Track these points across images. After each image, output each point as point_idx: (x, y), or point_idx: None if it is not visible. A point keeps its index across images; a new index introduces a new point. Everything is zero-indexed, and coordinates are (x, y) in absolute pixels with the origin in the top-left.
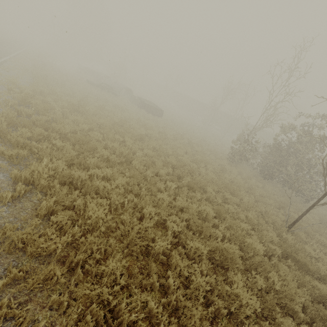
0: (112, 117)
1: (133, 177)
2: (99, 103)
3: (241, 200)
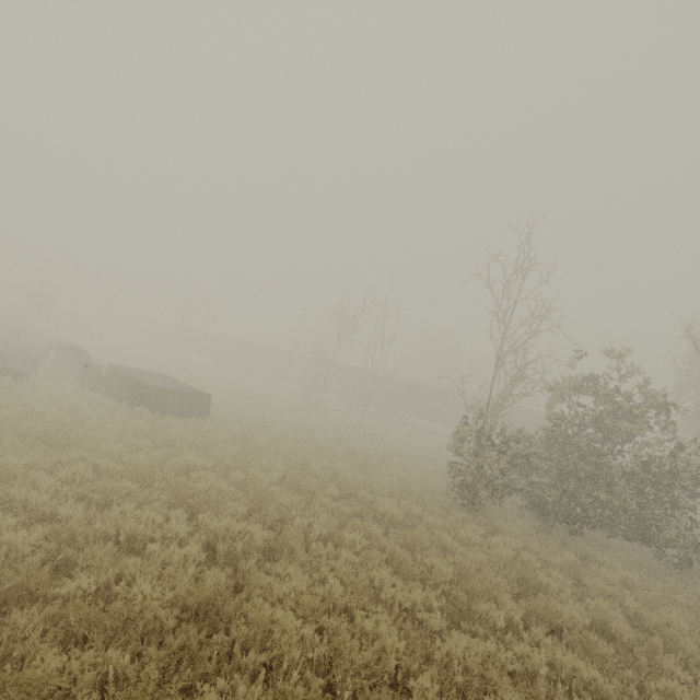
0: None
1: None
2: None
3: None
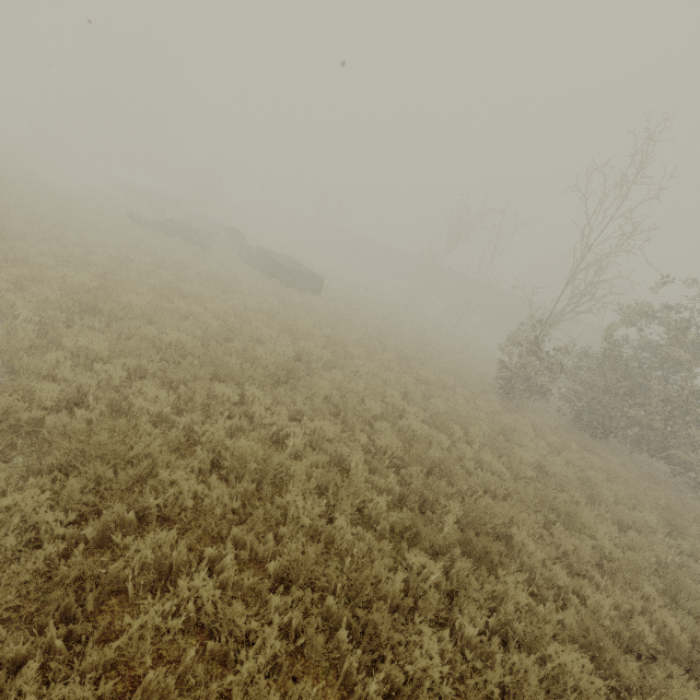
0: (199, 317)
1: (295, 568)
2: (163, 275)
3: (594, 541)
